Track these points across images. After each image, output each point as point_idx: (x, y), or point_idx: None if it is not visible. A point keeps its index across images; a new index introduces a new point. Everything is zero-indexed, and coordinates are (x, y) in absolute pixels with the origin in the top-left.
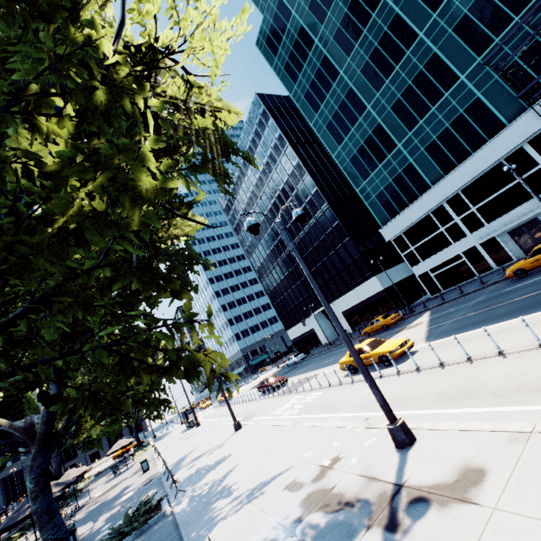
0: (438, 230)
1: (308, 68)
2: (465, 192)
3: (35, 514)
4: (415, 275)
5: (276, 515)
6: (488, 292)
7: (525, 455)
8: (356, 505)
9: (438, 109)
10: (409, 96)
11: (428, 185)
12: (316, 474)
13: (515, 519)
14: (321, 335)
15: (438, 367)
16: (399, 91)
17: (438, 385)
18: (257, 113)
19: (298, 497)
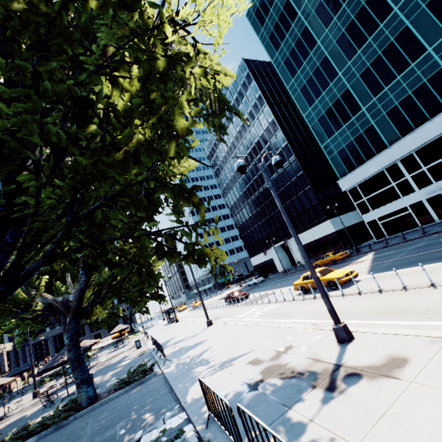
0: (389, 185)
1: (289, 37)
2: (418, 153)
3: (70, 360)
4: (364, 222)
5: (243, 378)
6: (428, 240)
7: (441, 351)
8: (304, 375)
9: (403, 78)
10: (378, 65)
11: (385, 145)
12: (273, 356)
13: (426, 388)
14: (278, 264)
15: (377, 292)
16: (369, 61)
17: (375, 305)
18: (242, 76)
19: (259, 368)
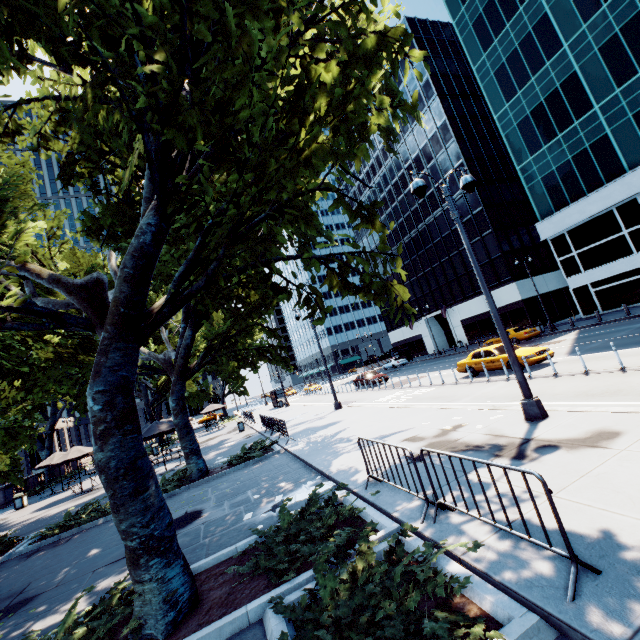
0: (618, 233)
1: None
2: None
3: (177, 426)
4: (567, 290)
5: (400, 452)
6: None
7: None
8: (482, 448)
9: None
10: (633, 31)
11: (622, 169)
12: (438, 433)
13: None
14: (429, 343)
15: (581, 374)
16: (619, 22)
17: (578, 387)
18: None
19: (421, 444)
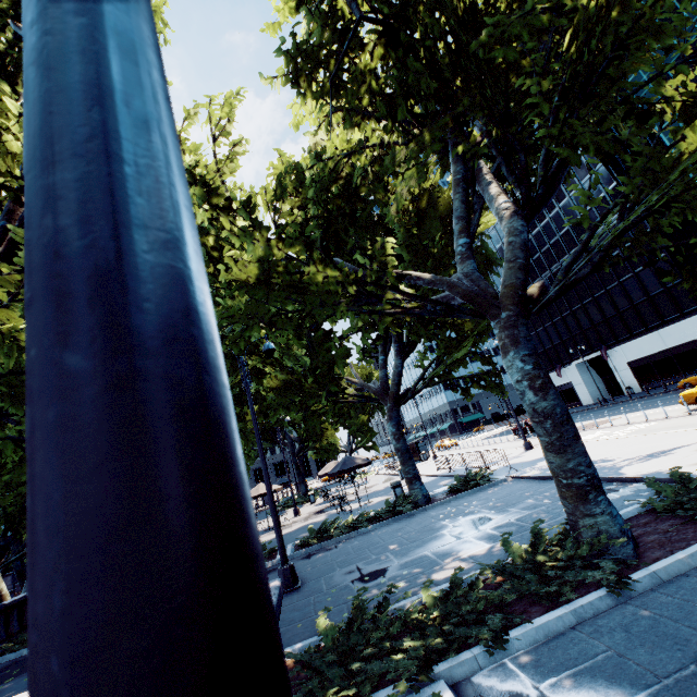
0: None
1: None
2: None
3: (400, 451)
4: None
5: None
6: None
7: None
8: None
9: None
10: None
11: None
12: None
13: None
14: (583, 392)
15: None
16: None
17: None
18: None
19: None
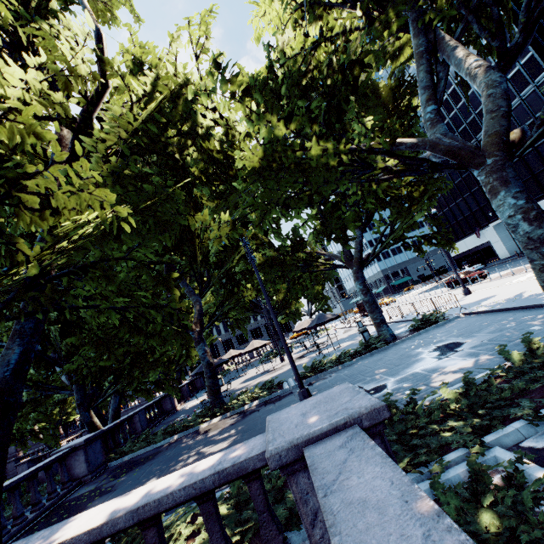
0: None
1: None
2: None
3: (368, 303)
4: None
5: None
6: None
7: None
8: None
9: None
10: None
11: None
12: None
13: None
14: (500, 248)
15: None
16: None
17: None
18: None
19: None
